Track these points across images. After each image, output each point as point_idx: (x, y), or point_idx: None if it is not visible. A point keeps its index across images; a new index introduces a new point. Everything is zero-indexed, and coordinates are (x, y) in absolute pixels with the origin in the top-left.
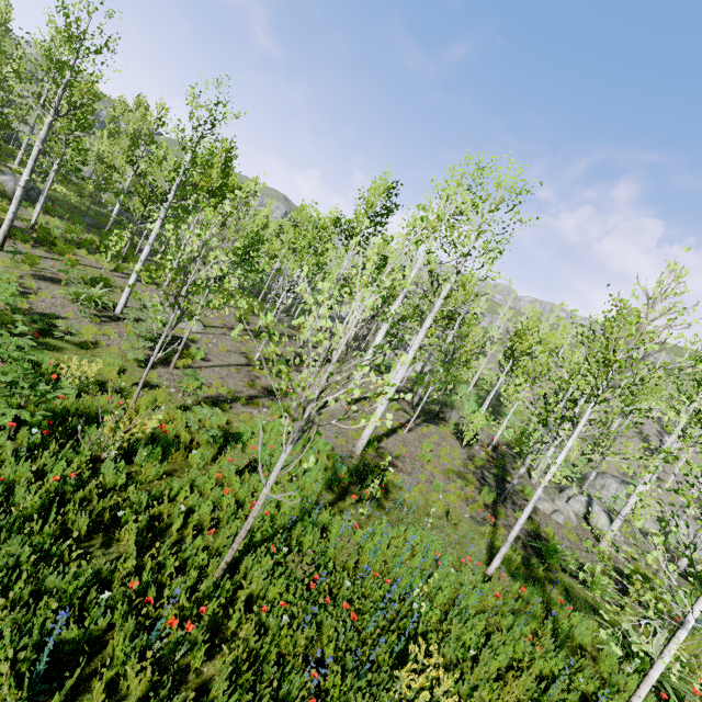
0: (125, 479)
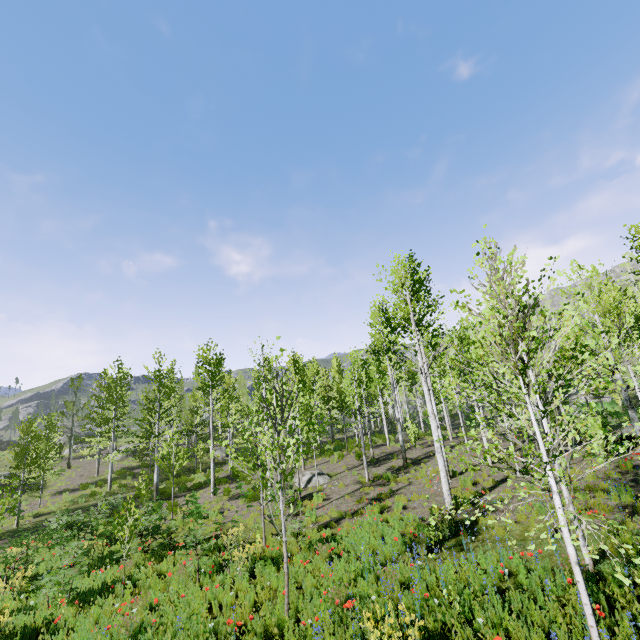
0: (246, 583)
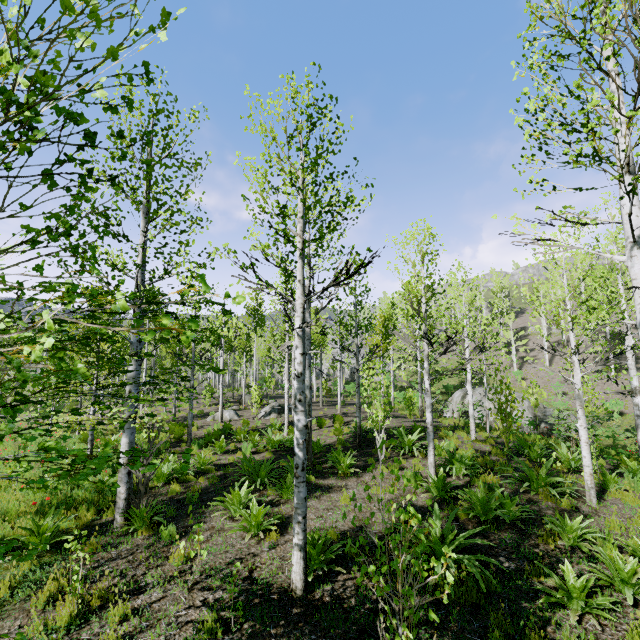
0: None
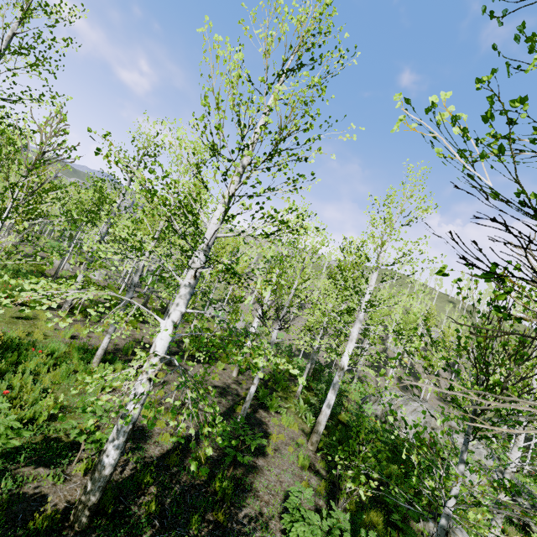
0: None
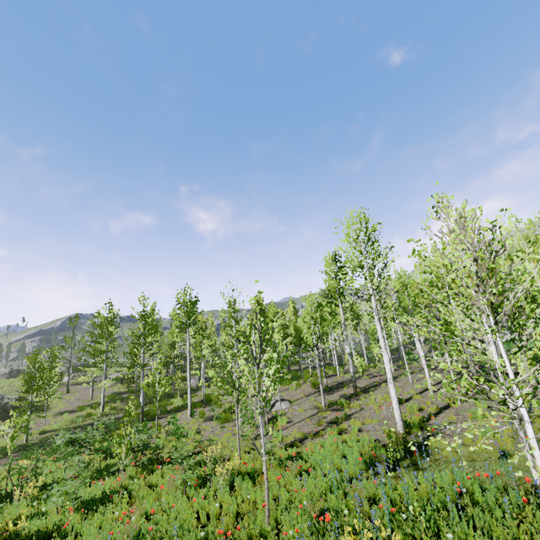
0: (228, 495)
